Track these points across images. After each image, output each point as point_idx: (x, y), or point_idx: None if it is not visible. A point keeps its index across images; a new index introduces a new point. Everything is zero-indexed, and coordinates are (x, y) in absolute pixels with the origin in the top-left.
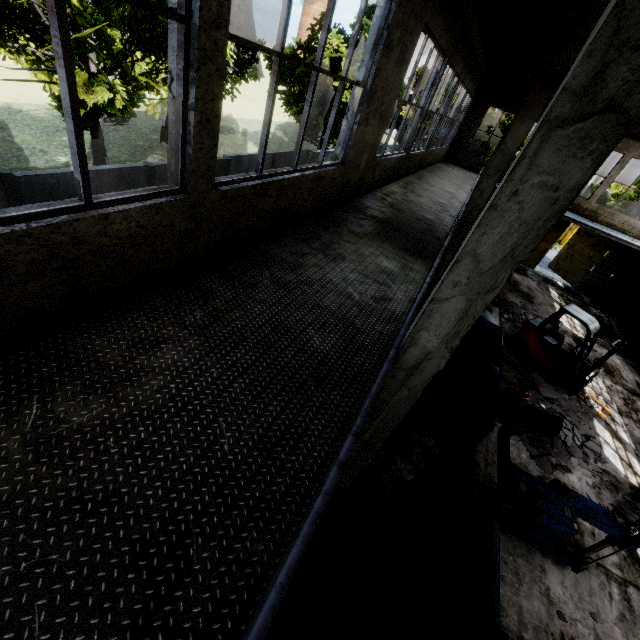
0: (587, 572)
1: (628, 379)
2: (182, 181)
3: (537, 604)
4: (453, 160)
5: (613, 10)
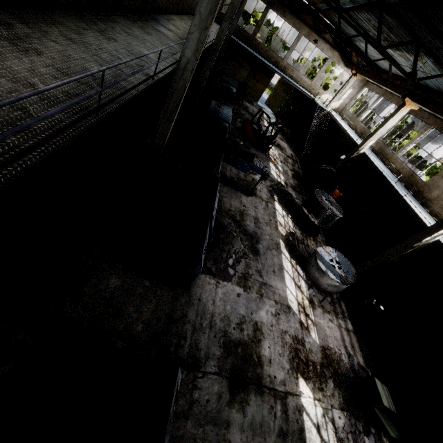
0: (256, 198)
1: (288, 152)
2: None
3: (237, 203)
4: None
5: None
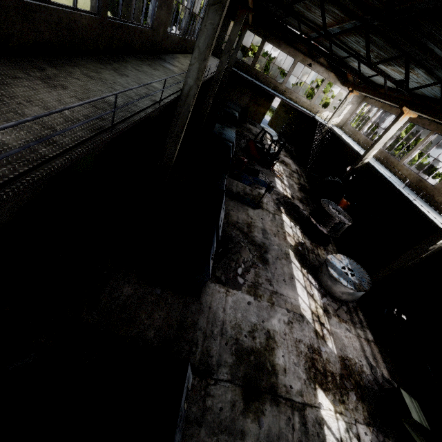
0: (262, 211)
1: (293, 168)
2: (98, 11)
3: (244, 216)
4: (214, 54)
5: None
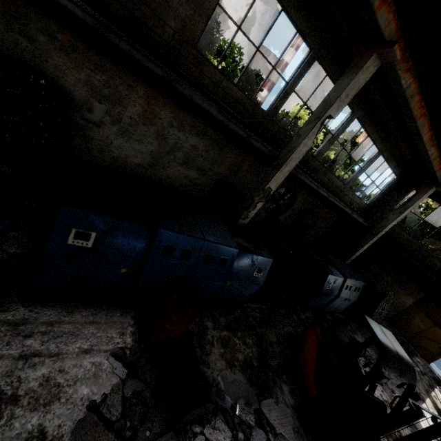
0: None
1: None
2: None
3: None
4: (369, 219)
5: None
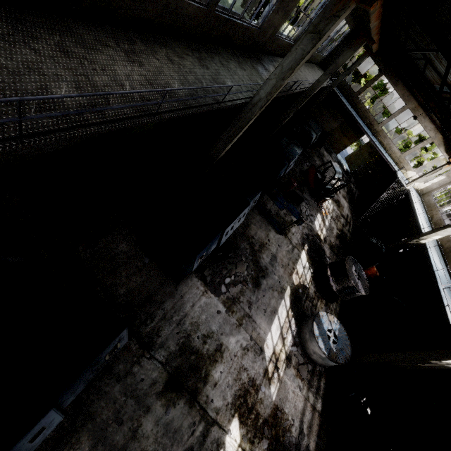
0: (284, 239)
1: (345, 212)
2: (208, 3)
3: (263, 234)
4: (324, 68)
5: (325, 8)
